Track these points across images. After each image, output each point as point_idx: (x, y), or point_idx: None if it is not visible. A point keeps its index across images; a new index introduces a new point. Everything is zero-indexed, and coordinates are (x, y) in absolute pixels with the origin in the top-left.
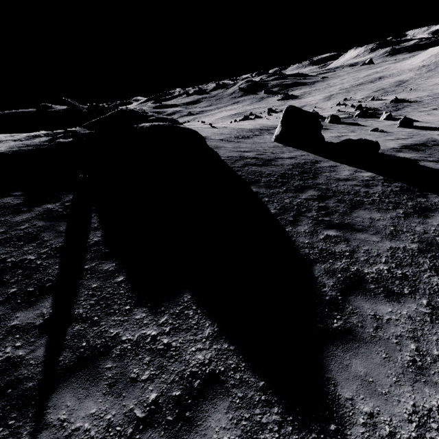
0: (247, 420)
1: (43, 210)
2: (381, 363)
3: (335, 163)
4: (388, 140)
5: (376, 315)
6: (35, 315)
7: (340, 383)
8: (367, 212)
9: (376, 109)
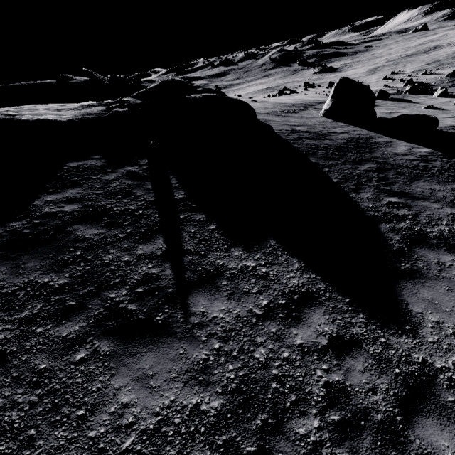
0: (340, 320)
1: (126, 172)
2: (445, 293)
3: (390, 139)
4: (445, 117)
5: (439, 262)
6: (154, 248)
7: (411, 303)
8: (427, 184)
9: (429, 84)
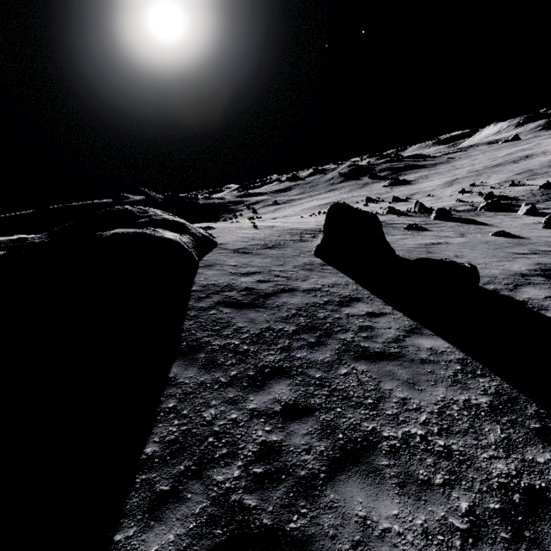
0: None
1: None
2: None
3: (382, 307)
4: (514, 254)
5: None
6: None
7: None
8: (366, 491)
9: (516, 198)
